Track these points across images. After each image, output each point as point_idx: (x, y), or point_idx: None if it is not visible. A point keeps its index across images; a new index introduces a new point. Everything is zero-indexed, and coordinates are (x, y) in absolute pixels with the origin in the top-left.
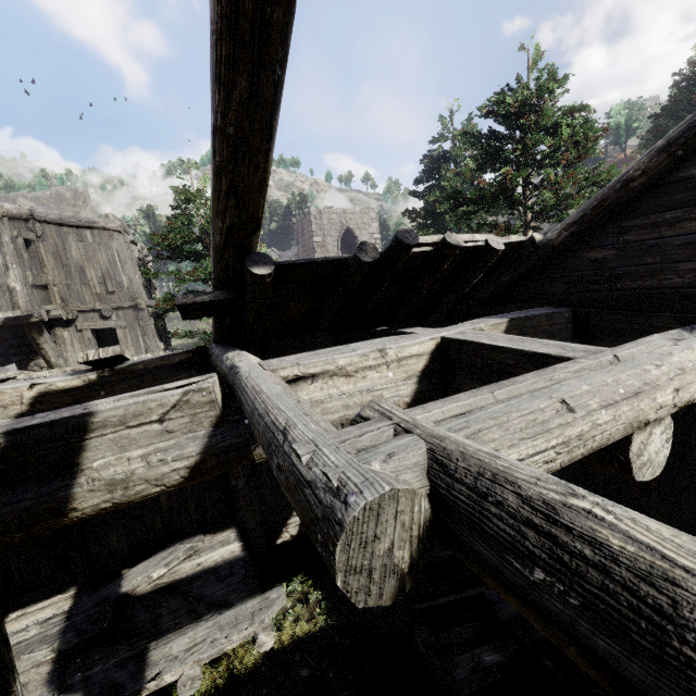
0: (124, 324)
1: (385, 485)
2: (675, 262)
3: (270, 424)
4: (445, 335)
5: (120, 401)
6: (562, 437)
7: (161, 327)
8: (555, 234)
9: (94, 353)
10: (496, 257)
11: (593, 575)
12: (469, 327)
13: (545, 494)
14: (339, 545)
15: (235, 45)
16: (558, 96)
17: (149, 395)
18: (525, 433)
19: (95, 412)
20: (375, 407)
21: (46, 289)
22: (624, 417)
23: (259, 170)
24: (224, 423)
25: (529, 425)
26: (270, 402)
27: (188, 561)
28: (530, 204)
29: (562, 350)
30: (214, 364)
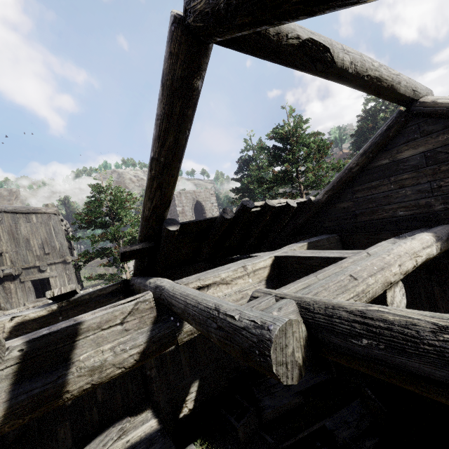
0: (55, 274)
1: (285, 318)
2: (382, 205)
3: (204, 308)
4: (276, 254)
5: (96, 314)
6: (355, 292)
7: (78, 274)
8: (321, 196)
9: (58, 291)
10: (293, 210)
11: (386, 332)
12: (288, 249)
13: (358, 308)
14: (272, 349)
15: (169, 124)
16: (305, 128)
17: (113, 307)
18: (338, 291)
19: (83, 322)
20: (260, 291)
21: (1, 256)
22: (380, 280)
23: (174, 176)
24: (159, 321)
25: (339, 288)
26: (198, 298)
27: (119, 441)
28: (302, 181)
29: (341, 254)
30: (137, 289)
